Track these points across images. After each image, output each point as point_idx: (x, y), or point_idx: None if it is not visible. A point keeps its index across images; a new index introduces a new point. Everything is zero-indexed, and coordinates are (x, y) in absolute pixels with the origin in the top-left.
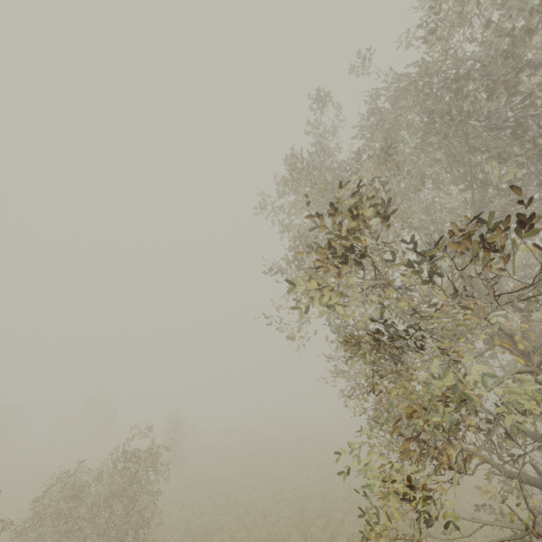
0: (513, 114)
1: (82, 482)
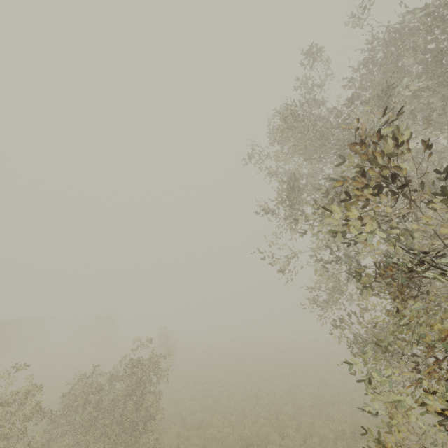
0: None
1: (100, 381)
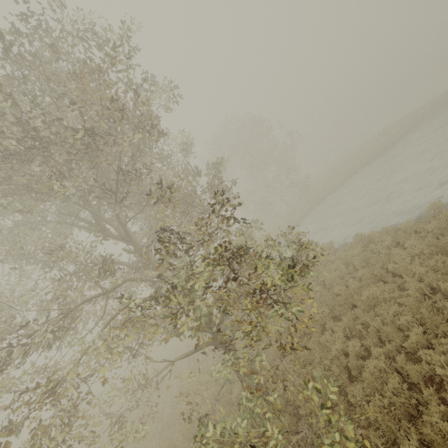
0: None
1: None
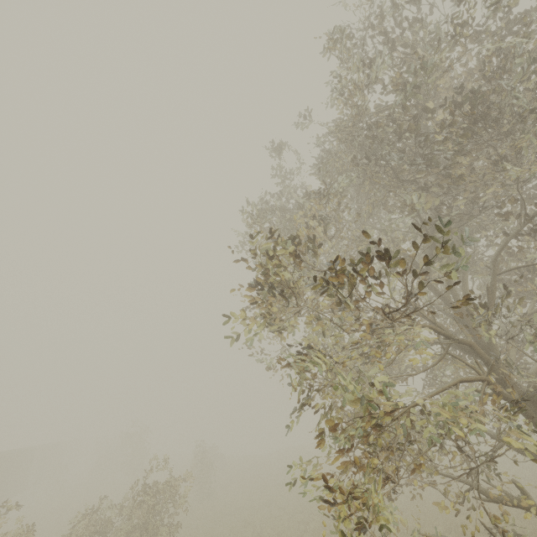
0: (423, 150)
1: (108, 517)
